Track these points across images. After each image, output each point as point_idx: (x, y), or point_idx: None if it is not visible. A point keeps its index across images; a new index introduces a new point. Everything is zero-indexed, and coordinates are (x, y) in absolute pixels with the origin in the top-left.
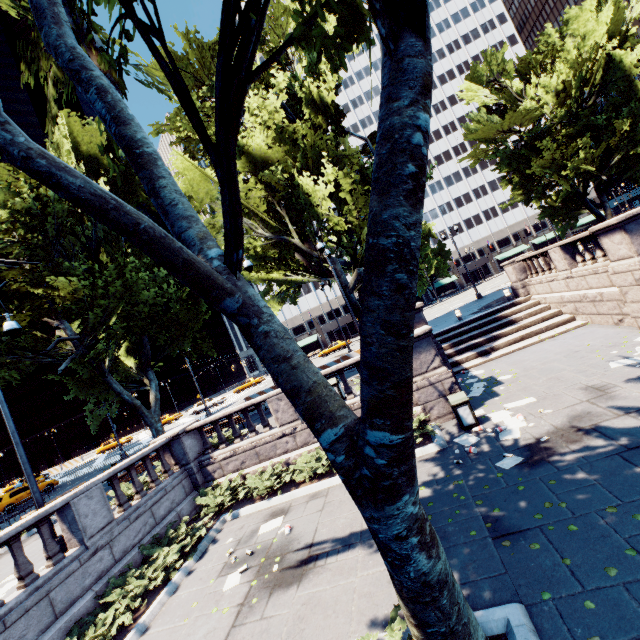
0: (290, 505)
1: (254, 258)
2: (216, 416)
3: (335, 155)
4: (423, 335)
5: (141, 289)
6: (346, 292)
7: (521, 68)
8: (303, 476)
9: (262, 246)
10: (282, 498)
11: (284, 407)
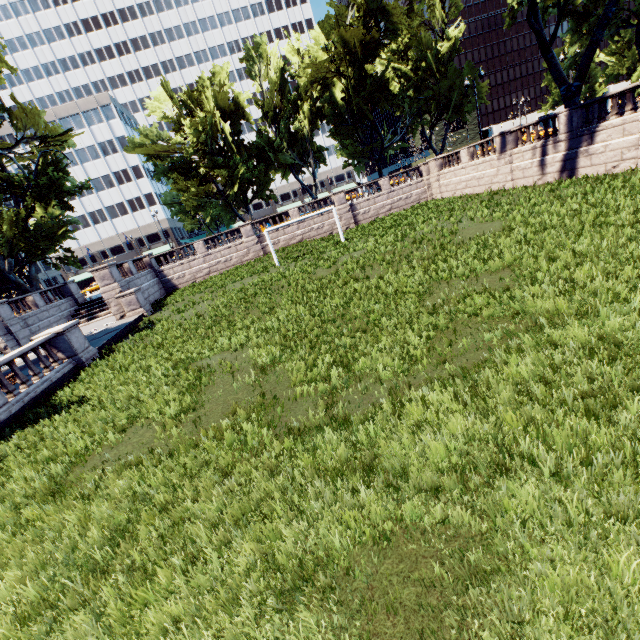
0: None
1: None
2: None
3: None
4: None
5: None
6: (5, 273)
7: (184, 100)
8: None
9: None
10: None
11: None
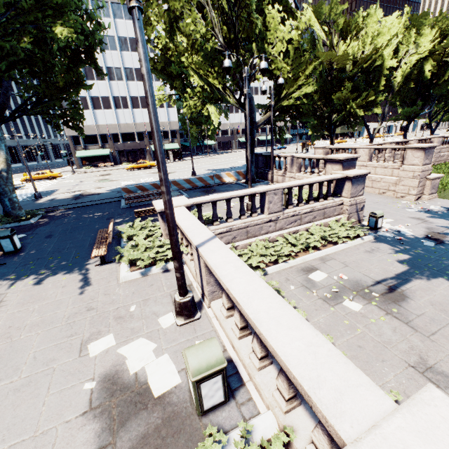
0: (311, 265)
1: (208, 57)
2: (224, 196)
3: (288, 5)
4: (364, 175)
5: (69, 10)
6: (254, 127)
7: (343, 27)
8: (298, 248)
9: (183, 46)
10: (297, 261)
11: (276, 200)
